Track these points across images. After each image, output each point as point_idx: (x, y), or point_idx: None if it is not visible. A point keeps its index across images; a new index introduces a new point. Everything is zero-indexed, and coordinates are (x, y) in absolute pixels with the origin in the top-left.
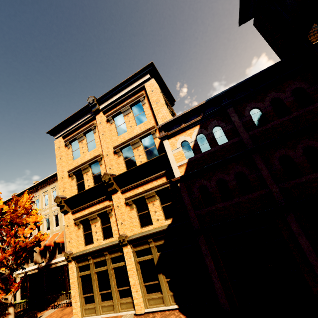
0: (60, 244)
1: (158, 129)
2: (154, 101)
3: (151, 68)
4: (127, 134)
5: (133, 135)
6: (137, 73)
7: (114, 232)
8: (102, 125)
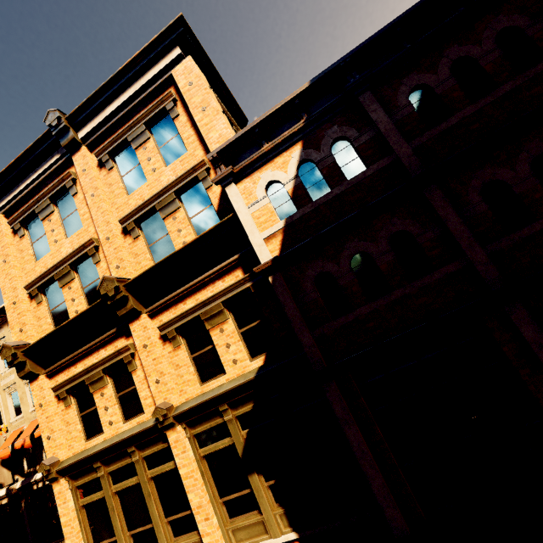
0: None
1: (212, 163)
2: (197, 105)
3: (182, 31)
4: (147, 189)
5: (161, 188)
6: (152, 46)
7: (144, 403)
8: (89, 176)
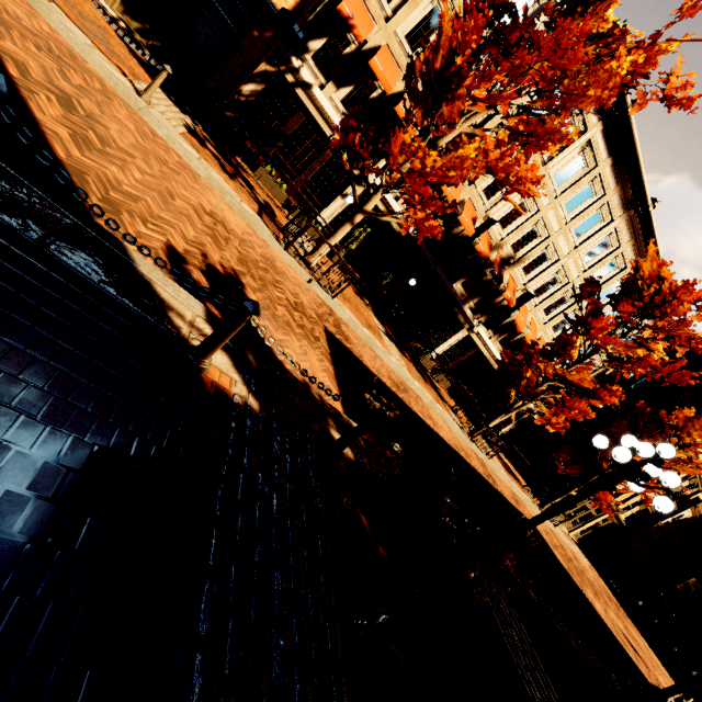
0: None
1: None
2: None
3: None
4: None
5: None
6: None
7: (617, 498)
8: None
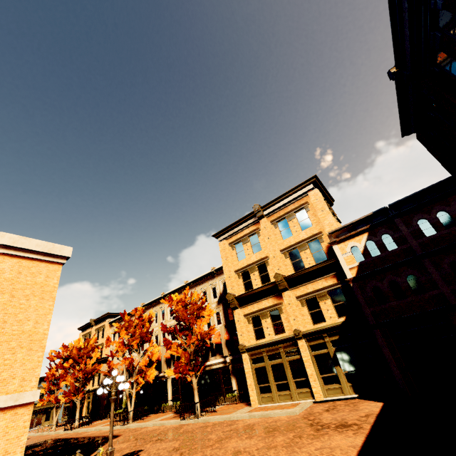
0: (214, 346)
1: (327, 236)
2: (319, 209)
3: (315, 179)
4: (293, 239)
5: (300, 240)
6: (301, 184)
7: (285, 328)
8: (267, 230)
